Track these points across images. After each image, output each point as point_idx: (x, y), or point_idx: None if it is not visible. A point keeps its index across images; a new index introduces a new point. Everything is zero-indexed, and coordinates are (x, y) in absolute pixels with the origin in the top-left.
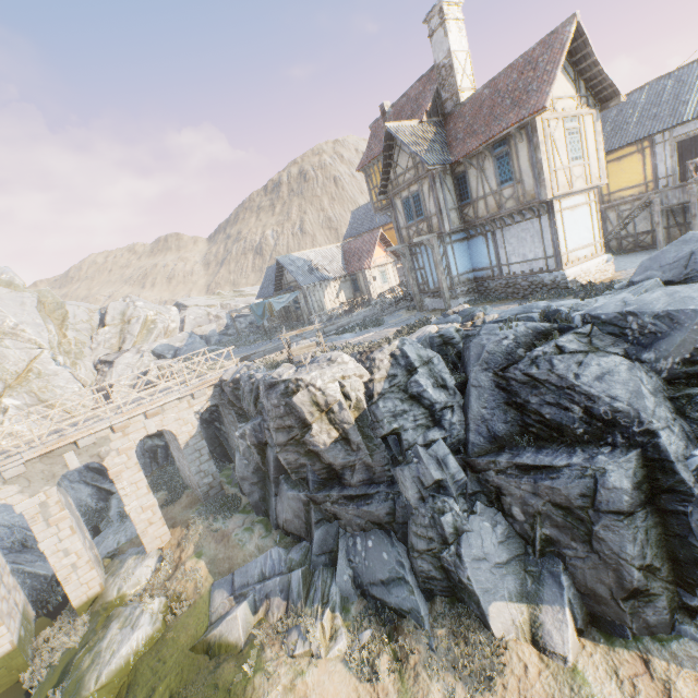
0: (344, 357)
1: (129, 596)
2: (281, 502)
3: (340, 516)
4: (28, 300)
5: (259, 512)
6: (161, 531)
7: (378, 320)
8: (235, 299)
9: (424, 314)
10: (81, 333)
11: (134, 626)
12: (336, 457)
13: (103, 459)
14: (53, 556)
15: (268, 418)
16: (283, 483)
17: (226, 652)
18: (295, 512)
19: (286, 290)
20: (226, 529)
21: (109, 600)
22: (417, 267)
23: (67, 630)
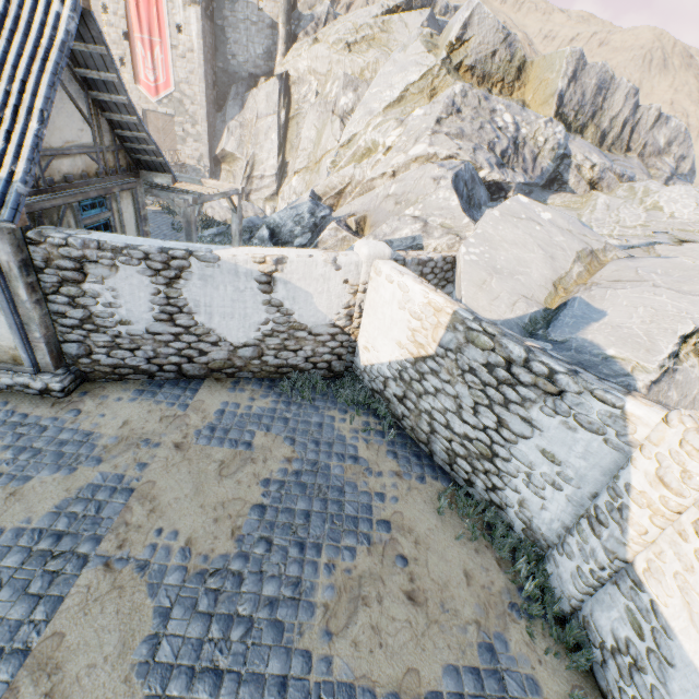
0: None
1: None
2: None
3: None
4: (418, 71)
5: None
6: None
7: None
8: None
9: None
10: None
11: None
12: None
13: None
14: None
15: None
16: None
17: None
18: None
19: None
20: None
21: None
22: None
23: None
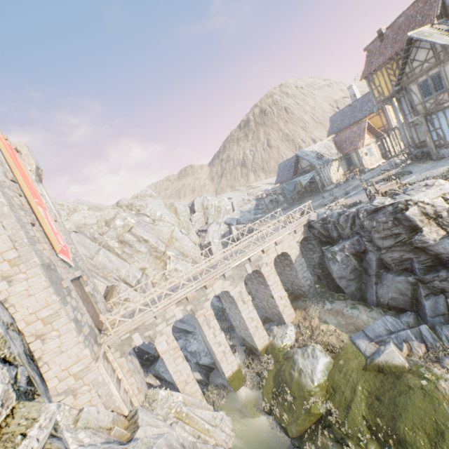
0: (439, 181)
1: (288, 345)
2: (385, 286)
3: (448, 290)
4: (160, 203)
5: (353, 298)
6: (290, 311)
7: (401, 172)
8: (249, 191)
9: (448, 159)
10: (185, 217)
11: (314, 357)
12: (445, 248)
13: (260, 268)
14: (247, 321)
15: (371, 232)
16: (386, 274)
17: (396, 370)
18: (400, 291)
19: (301, 173)
20: (337, 308)
21: (279, 347)
22: (431, 129)
23: (255, 363)
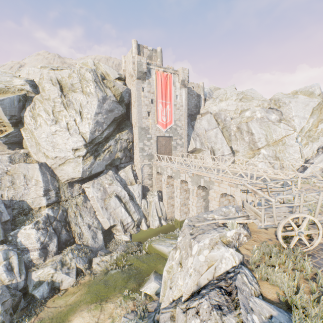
0: (194, 245)
1: None
2: None
3: None
4: (312, 103)
5: None
6: None
7: None
8: None
9: None
10: None
11: (168, 246)
12: None
13: (209, 189)
14: (190, 208)
15: None
16: None
17: (143, 283)
18: None
19: None
20: None
21: None
22: None
23: None
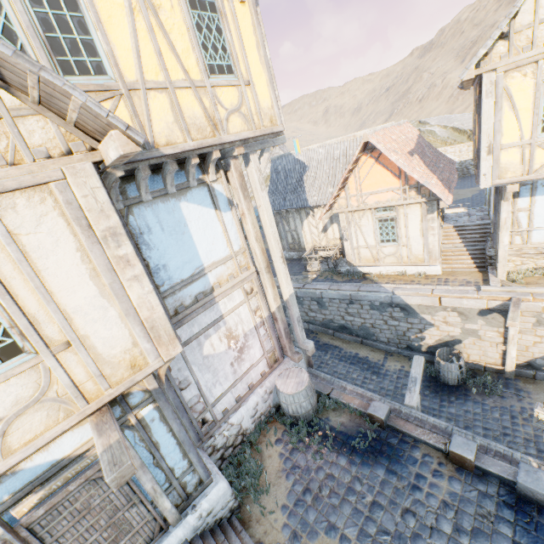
0: None
1: None
2: None
3: None
4: None
5: None
6: None
7: None
8: None
9: None
10: None
11: None
12: None
13: None
14: None
15: None
16: None
17: None
18: None
19: None
20: None
21: None
22: None
23: None
